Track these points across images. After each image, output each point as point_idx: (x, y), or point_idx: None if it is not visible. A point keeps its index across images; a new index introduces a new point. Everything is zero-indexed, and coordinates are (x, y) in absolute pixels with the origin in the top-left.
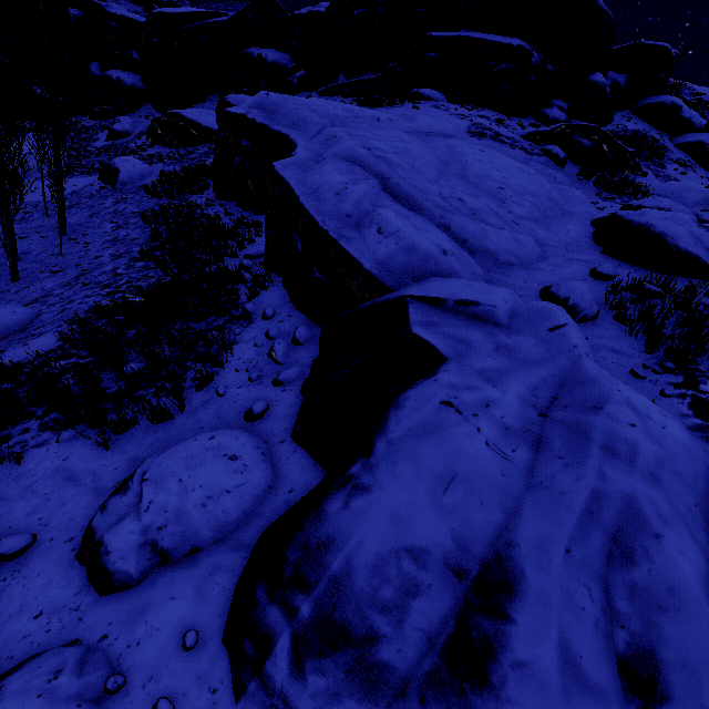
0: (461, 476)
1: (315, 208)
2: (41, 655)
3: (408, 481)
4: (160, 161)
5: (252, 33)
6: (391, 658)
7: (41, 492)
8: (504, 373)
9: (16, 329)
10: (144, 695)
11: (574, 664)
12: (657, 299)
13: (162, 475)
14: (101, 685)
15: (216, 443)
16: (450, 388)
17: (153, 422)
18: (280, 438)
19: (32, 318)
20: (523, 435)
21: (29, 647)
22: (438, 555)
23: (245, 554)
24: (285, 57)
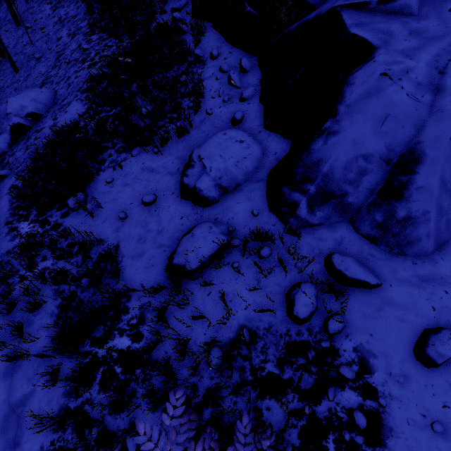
0: (391, 115)
1: None
2: (198, 225)
3: (361, 123)
4: None
5: None
6: (353, 201)
7: (143, 179)
8: (417, 50)
9: (50, 104)
10: (245, 230)
11: (445, 184)
12: None
13: (209, 155)
14: (227, 230)
15: (229, 136)
16: (385, 64)
17: (178, 137)
18: (258, 130)
19: (53, 95)
20: (428, 87)
21: (186, 227)
22: (377, 156)
23: (264, 183)
24: None
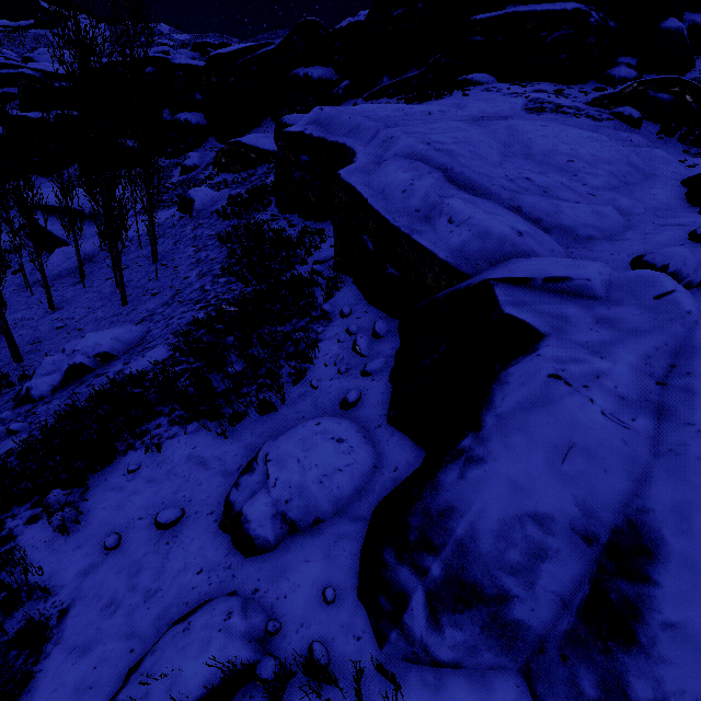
0: (579, 446)
1: (384, 208)
2: (212, 600)
3: (523, 451)
4: (226, 186)
5: (297, 55)
6: (525, 617)
7: (181, 475)
8: (610, 345)
9: (133, 344)
10: (299, 638)
11: None
12: None
13: (282, 457)
14: (262, 627)
15: (323, 428)
16: (555, 361)
17: (260, 414)
18: (377, 423)
19: (144, 334)
20: (641, 405)
21: (198, 596)
22: (563, 521)
23: (363, 525)
24: (329, 71)
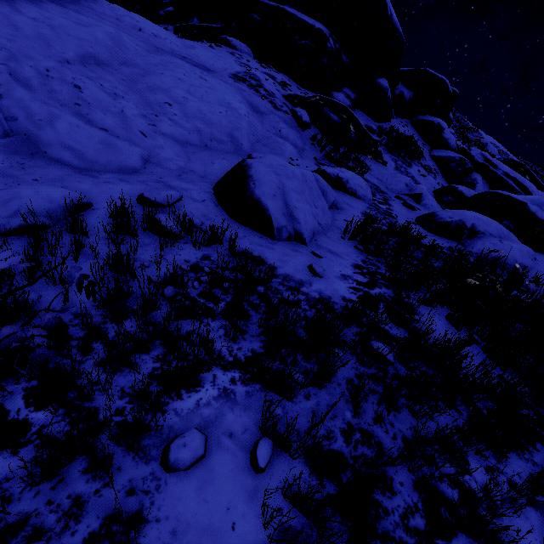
0: None
1: None
2: None
3: None
4: None
5: None
6: None
7: None
8: None
9: None
10: None
11: None
12: (166, 238)
13: None
14: None
15: None
16: None
17: None
18: None
19: None
20: None
21: None
22: None
23: None
24: None
